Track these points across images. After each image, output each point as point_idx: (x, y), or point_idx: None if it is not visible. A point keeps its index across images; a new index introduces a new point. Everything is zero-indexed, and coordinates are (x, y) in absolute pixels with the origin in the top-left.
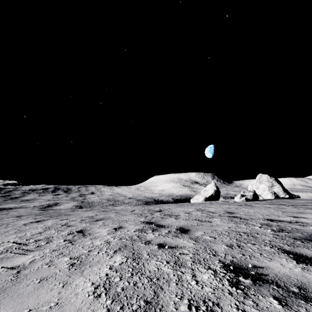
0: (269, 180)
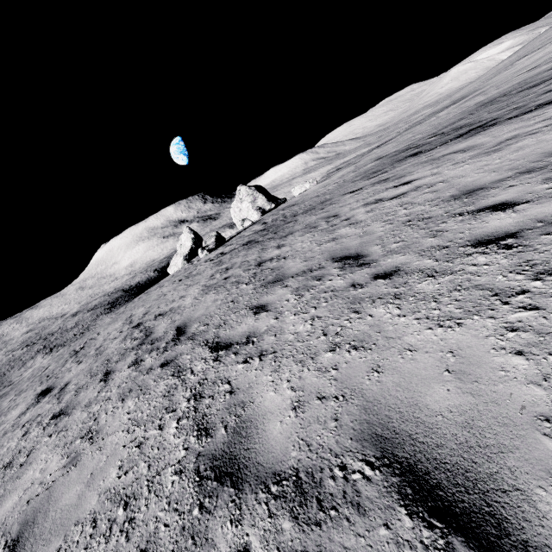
0: (250, 193)
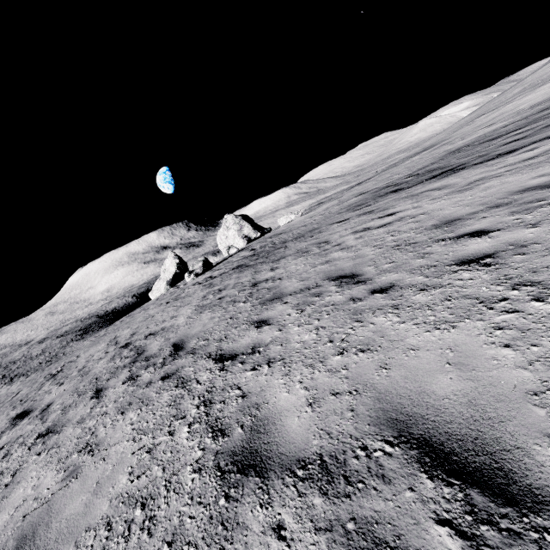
0: (236, 222)
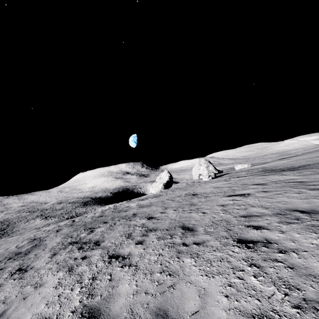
0: (206, 162)
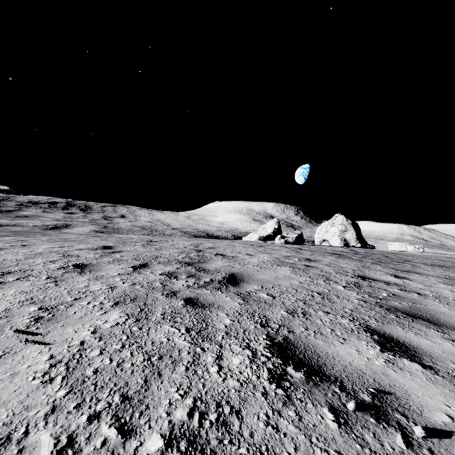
0: (344, 223)
